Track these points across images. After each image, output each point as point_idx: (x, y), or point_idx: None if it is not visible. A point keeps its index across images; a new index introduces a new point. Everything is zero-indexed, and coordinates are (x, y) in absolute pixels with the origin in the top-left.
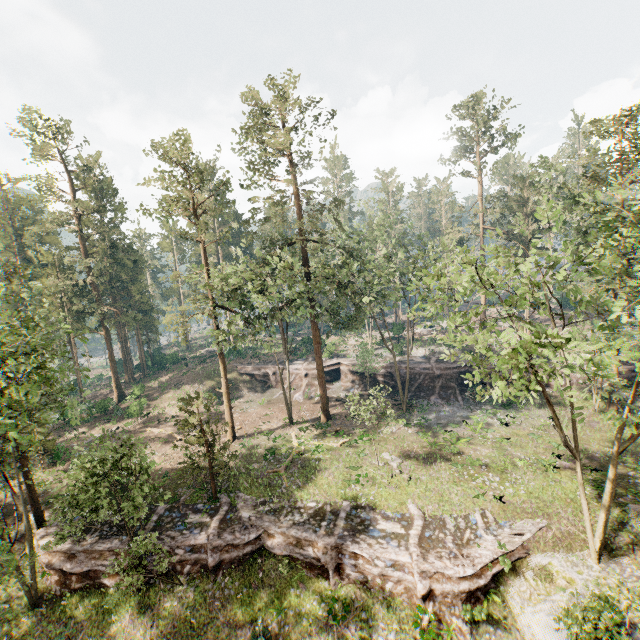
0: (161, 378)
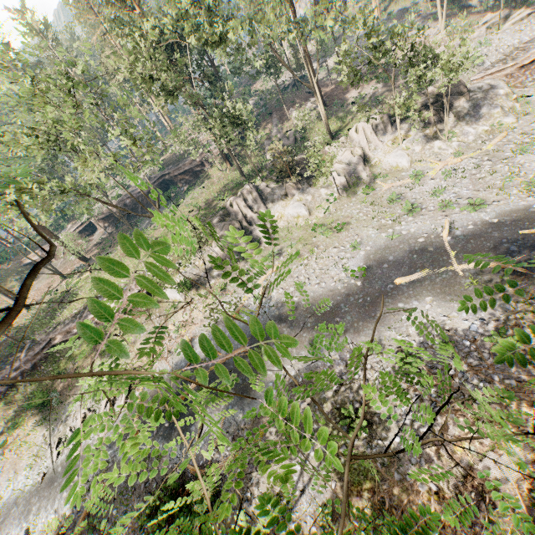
0: None
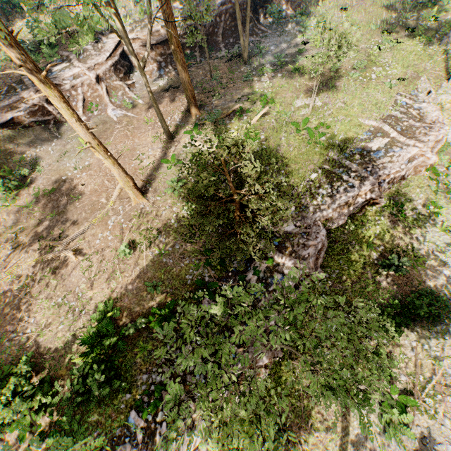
0: None
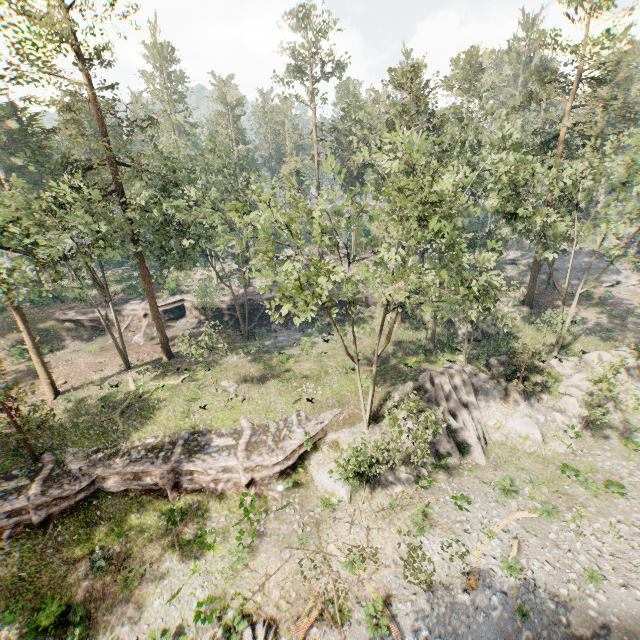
0: None
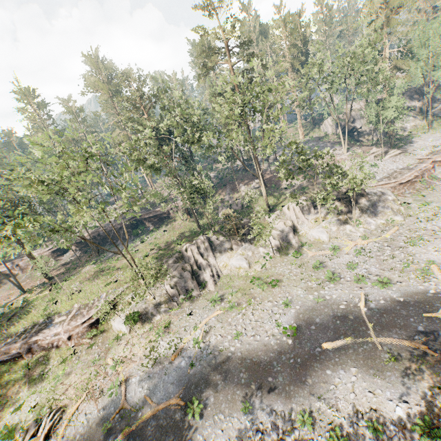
0: None
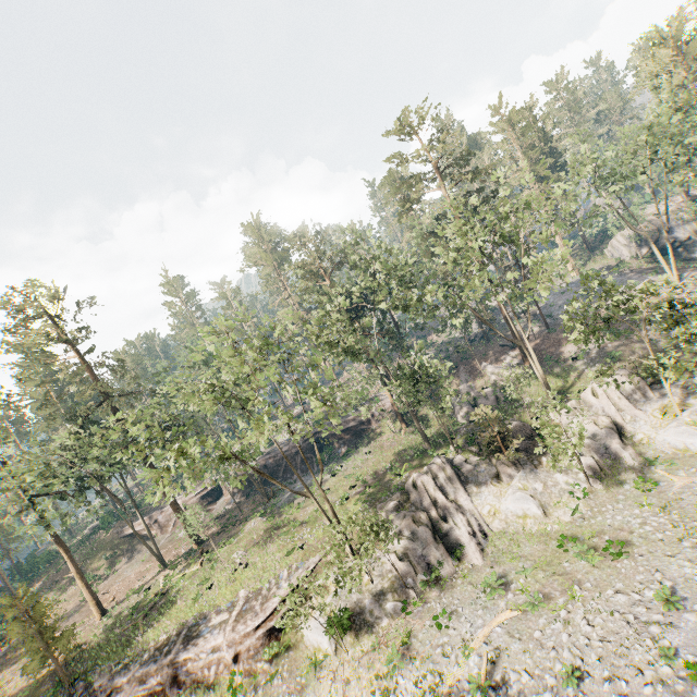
0: (33, 588)
